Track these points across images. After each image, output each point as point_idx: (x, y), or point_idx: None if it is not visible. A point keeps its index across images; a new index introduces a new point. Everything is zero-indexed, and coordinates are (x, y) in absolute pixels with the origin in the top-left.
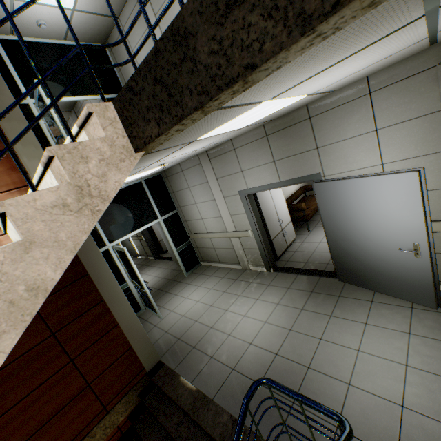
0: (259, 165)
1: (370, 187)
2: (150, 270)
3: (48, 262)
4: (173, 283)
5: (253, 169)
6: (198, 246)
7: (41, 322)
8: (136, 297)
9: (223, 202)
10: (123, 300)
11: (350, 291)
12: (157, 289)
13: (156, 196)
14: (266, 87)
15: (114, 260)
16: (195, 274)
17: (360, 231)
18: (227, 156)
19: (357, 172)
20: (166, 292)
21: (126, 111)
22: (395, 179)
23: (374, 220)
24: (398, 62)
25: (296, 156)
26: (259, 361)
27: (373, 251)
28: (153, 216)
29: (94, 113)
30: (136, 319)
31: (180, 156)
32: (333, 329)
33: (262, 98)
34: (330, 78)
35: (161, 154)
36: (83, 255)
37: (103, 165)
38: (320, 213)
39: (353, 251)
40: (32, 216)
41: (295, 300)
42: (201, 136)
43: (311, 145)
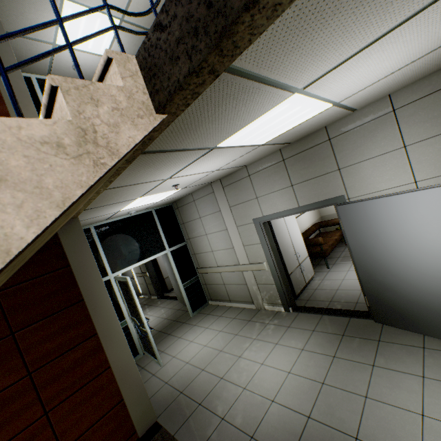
0: (275, 191)
1: (406, 205)
2: (152, 310)
3: (20, 213)
4: (177, 324)
5: (269, 194)
6: (206, 282)
7: (18, 357)
8: (134, 338)
9: (236, 231)
10: (120, 335)
11: (391, 334)
12: (158, 330)
13: (165, 227)
14: (309, 49)
15: (115, 292)
16: (202, 314)
17: (397, 258)
18: (242, 182)
19: (387, 192)
20: (168, 334)
21: (150, 59)
22: (437, 193)
23: (415, 244)
24: (422, 78)
25: (316, 178)
26: (286, 426)
27: (417, 282)
28: (160, 247)
29: (114, 60)
30: (132, 361)
31: (195, 176)
32: (380, 383)
33: (296, 80)
34: (363, 75)
35: (178, 160)
36: (81, 276)
37: (117, 114)
38: (345, 240)
39: (390, 283)
40: (10, 146)
41: (324, 344)
42: (222, 139)
43: (332, 166)
